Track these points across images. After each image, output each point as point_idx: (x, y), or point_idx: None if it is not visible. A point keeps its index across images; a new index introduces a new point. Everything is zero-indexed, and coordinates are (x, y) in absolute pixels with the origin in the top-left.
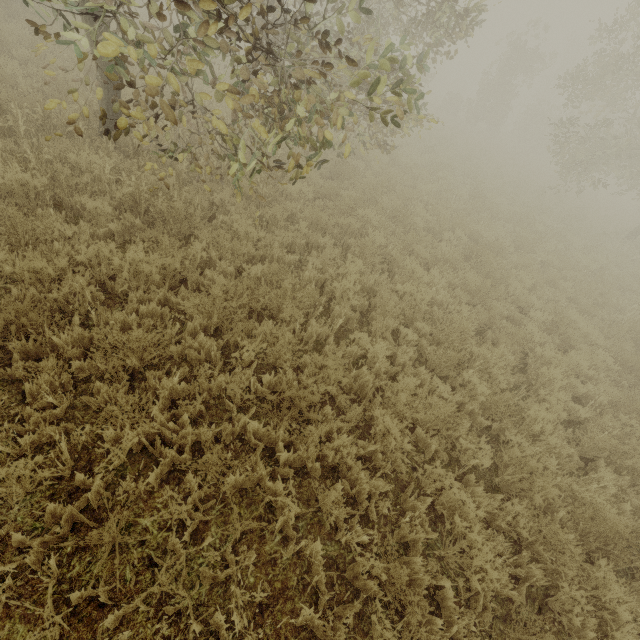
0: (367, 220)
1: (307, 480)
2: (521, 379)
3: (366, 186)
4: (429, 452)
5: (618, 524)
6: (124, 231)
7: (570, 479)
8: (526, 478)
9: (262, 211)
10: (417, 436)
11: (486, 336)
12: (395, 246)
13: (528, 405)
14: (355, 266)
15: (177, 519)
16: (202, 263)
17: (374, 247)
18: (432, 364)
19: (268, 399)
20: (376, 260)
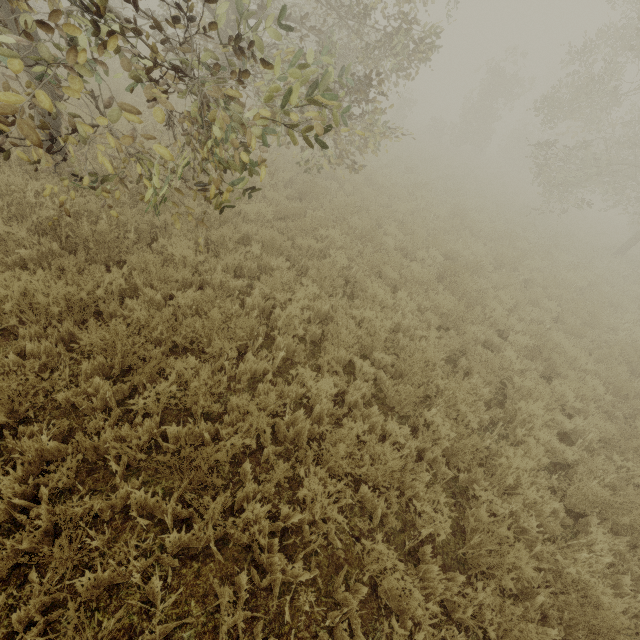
0: (331, 240)
1: (209, 565)
2: (498, 414)
3: (335, 206)
4: (376, 517)
5: (612, 616)
6: (40, 258)
7: (553, 547)
8: (497, 548)
9: (209, 233)
10: (363, 495)
11: (459, 364)
12: (360, 267)
13: (502, 449)
14: (310, 290)
15: (5, 639)
16: (129, 291)
17: (336, 269)
18: (392, 401)
19: (160, 460)
20: (335, 283)
